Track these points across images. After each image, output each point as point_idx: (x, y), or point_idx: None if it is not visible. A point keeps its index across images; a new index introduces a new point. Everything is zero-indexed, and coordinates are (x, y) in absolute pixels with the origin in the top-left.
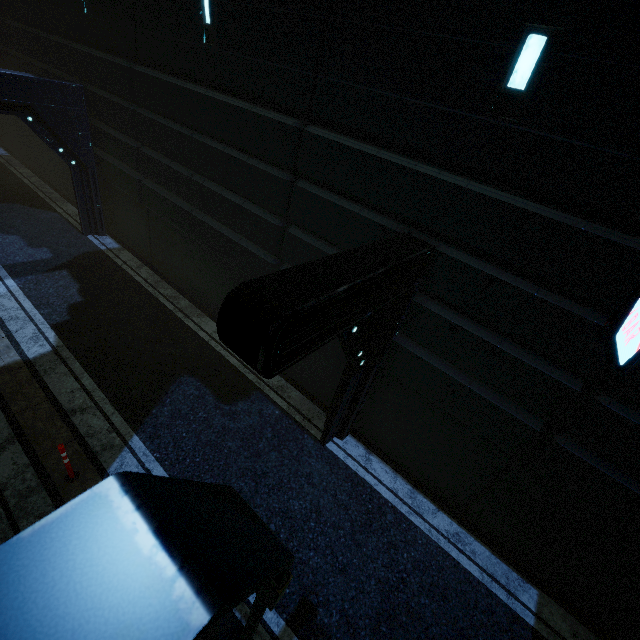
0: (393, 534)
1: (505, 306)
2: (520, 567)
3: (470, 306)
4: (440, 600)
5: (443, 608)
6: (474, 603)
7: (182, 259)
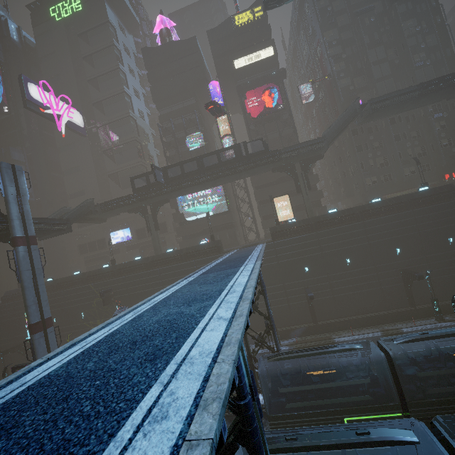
0: None
1: None
2: None
3: None
4: None
5: None
6: None
7: (1, 366)
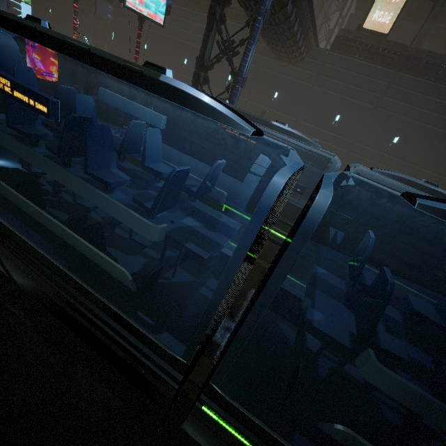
0: None
1: None
2: None
3: None
4: None
5: None
6: None
7: None
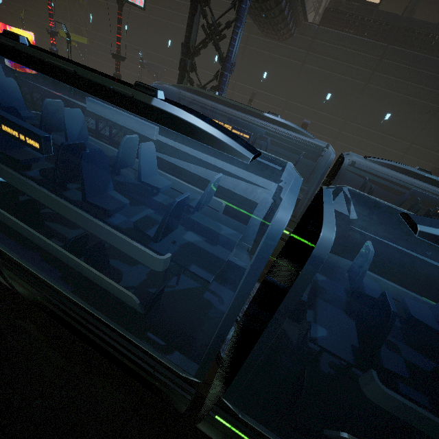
0: None
1: (2, 11)
2: None
3: (0, 12)
4: None
5: None
6: None
7: None
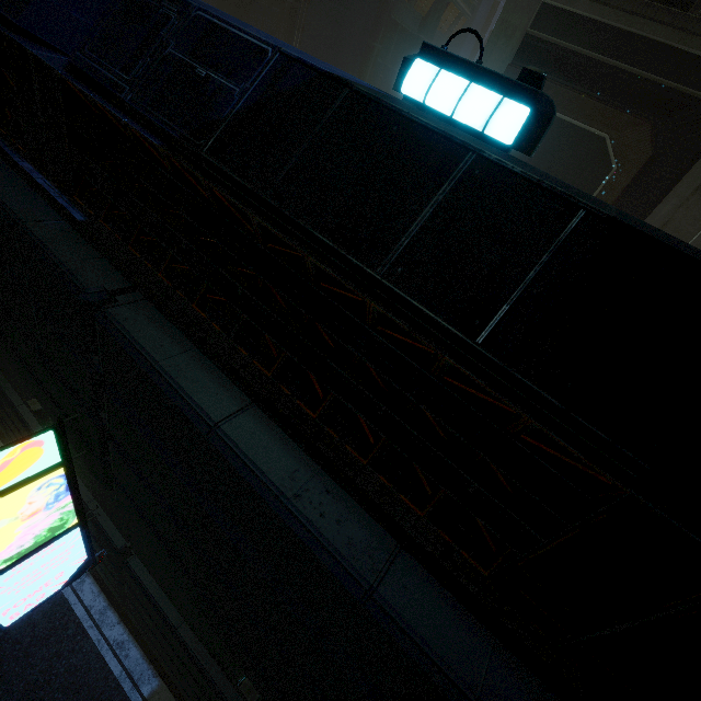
0: (64, 645)
1: None
2: (160, 665)
3: None
4: (72, 694)
5: (70, 700)
6: (99, 695)
7: None
